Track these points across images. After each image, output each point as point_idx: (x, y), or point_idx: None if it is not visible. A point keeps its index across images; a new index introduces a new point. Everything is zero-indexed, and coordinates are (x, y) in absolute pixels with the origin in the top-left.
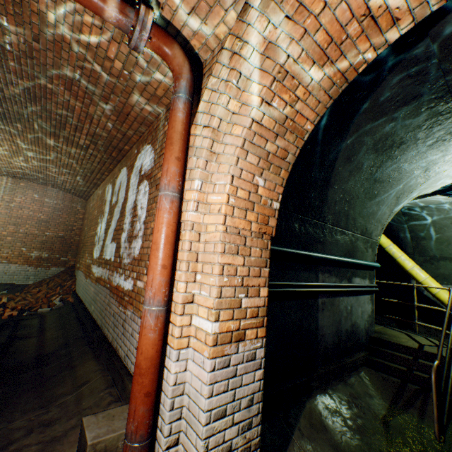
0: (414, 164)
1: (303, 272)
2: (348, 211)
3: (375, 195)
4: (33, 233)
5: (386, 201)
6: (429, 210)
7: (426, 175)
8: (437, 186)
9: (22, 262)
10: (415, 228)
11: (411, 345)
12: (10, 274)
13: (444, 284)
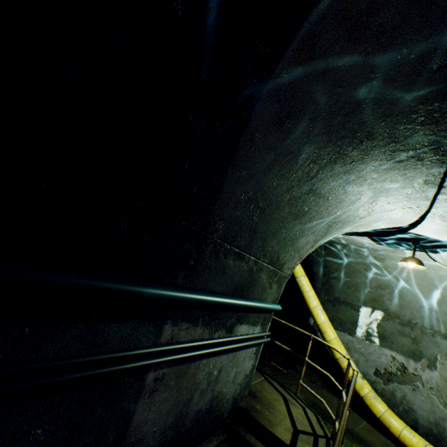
0: (366, 185)
1: (119, 324)
2: (258, 224)
3: (304, 214)
4: None
5: (315, 227)
6: (350, 250)
7: (371, 208)
8: (373, 226)
9: None
10: (331, 264)
11: (283, 435)
12: None
13: (339, 330)
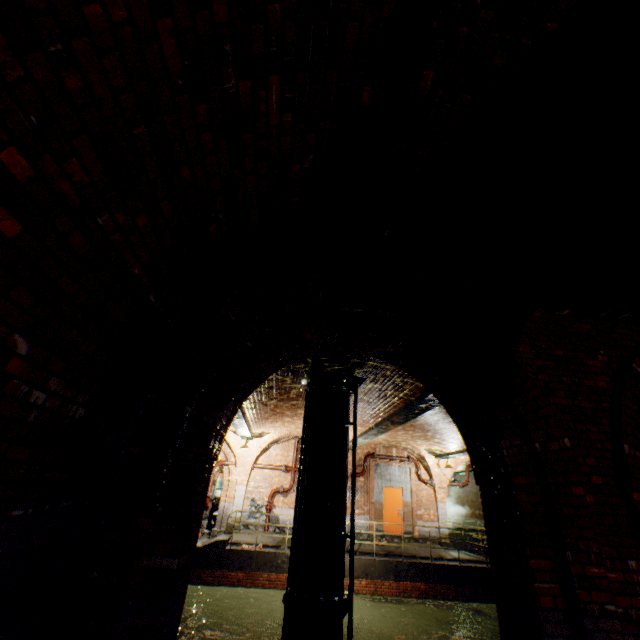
0: None
1: None
2: None
3: None
4: (473, 499)
5: None
6: None
7: None
8: None
9: (473, 516)
10: None
11: None
12: (471, 523)
13: None
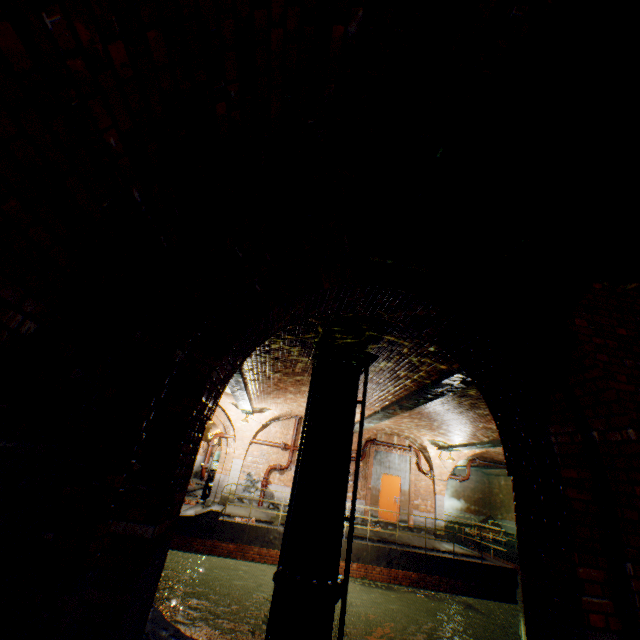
0: None
1: None
2: None
3: None
4: (469, 495)
5: None
6: None
7: None
8: None
9: (468, 511)
10: None
11: None
12: (466, 517)
13: None
